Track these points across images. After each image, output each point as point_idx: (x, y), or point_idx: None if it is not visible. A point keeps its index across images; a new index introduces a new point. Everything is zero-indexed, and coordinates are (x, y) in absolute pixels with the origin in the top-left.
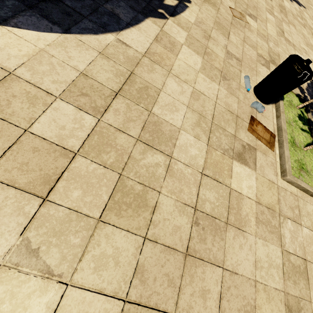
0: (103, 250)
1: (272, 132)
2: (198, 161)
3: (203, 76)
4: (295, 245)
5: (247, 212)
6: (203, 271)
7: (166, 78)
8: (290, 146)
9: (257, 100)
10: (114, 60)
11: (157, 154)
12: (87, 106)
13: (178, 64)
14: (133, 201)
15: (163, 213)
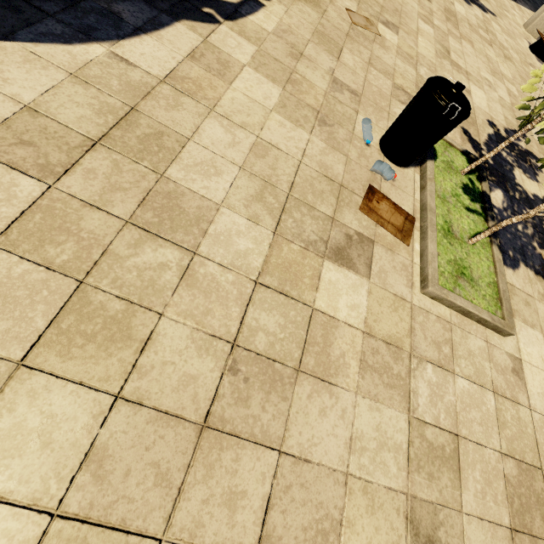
0: (20, 420)
1: (410, 213)
2: (252, 260)
3: (280, 118)
4: (437, 409)
5: (344, 351)
6: (235, 457)
7: (202, 119)
8: (442, 237)
9: (385, 160)
10: (99, 88)
11: (165, 247)
12: (28, 163)
13: (231, 97)
14: (102, 330)
15: (162, 353)
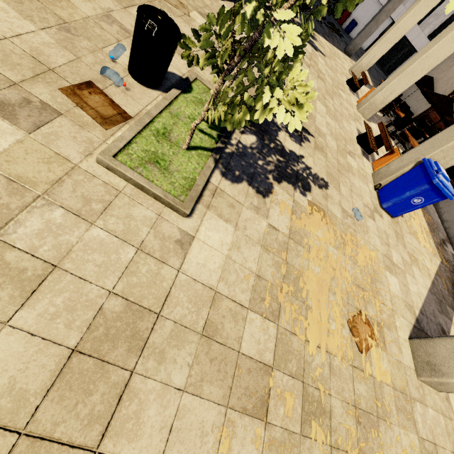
0: None
1: (131, 114)
2: None
3: (6, 6)
4: (43, 241)
5: None
6: None
7: None
8: (151, 134)
9: (128, 76)
10: None
11: None
12: None
13: None
14: None
15: None
